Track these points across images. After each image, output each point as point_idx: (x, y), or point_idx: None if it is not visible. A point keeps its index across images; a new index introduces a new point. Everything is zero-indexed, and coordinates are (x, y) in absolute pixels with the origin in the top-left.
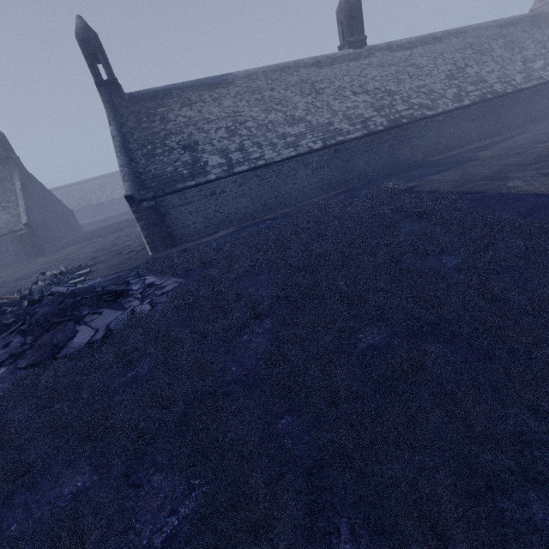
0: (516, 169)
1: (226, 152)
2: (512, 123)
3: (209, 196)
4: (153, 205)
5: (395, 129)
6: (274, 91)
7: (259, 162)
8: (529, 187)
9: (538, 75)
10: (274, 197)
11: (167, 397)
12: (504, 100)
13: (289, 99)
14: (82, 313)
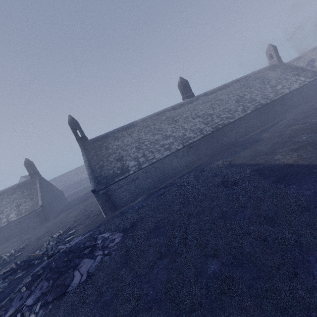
0: (279, 146)
1: (136, 158)
2: (276, 114)
3: (131, 181)
4: (105, 191)
5: (216, 131)
6: (156, 125)
7: (153, 160)
8: (284, 159)
9: (280, 92)
10: (163, 175)
11: (121, 314)
12: (268, 106)
13: (163, 127)
14: (75, 263)
